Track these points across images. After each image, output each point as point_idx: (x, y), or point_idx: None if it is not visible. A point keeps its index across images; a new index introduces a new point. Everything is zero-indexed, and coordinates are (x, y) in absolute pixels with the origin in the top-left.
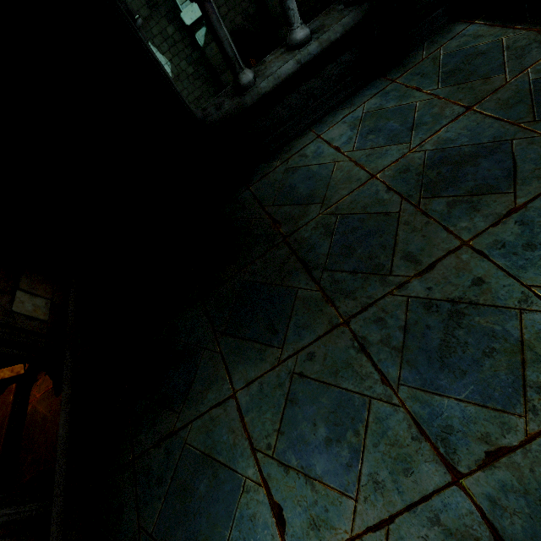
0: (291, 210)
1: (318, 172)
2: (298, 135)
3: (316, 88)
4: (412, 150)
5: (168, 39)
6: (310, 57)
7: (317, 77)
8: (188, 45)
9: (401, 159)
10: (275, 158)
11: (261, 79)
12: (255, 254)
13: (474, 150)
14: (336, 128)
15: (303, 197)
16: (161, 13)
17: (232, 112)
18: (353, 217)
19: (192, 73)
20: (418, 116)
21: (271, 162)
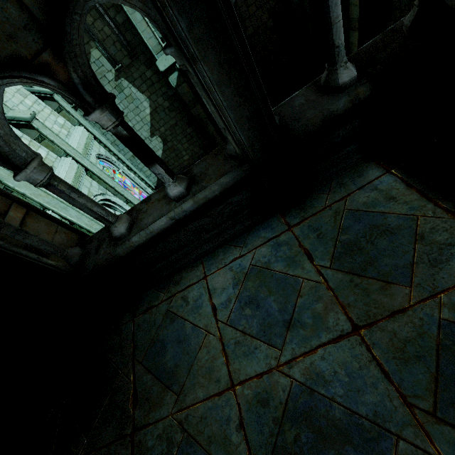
0: (151, 384)
1: (188, 338)
2: (190, 265)
3: (206, 224)
4: (279, 367)
5: (147, 81)
6: (186, 212)
7: (205, 216)
8: (164, 84)
9: (265, 376)
10: (164, 286)
11: (136, 230)
12: (105, 437)
13: (346, 421)
14: (222, 273)
15: (166, 370)
16: (140, 61)
17: (105, 261)
18: (196, 450)
19: (168, 106)
20: (299, 305)
21: (160, 291)
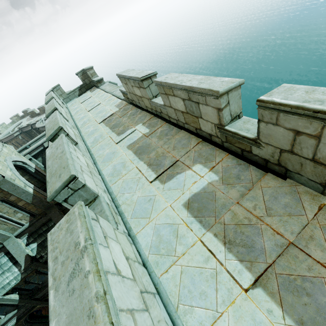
0: None
1: None
2: None
3: None
4: None
5: None
6: None
7: None
8: None
9: None
10: None
11: None
12: None
13: None
14: None
15: None
16: None
17: None
18: None
19: None
20: None
21: None
